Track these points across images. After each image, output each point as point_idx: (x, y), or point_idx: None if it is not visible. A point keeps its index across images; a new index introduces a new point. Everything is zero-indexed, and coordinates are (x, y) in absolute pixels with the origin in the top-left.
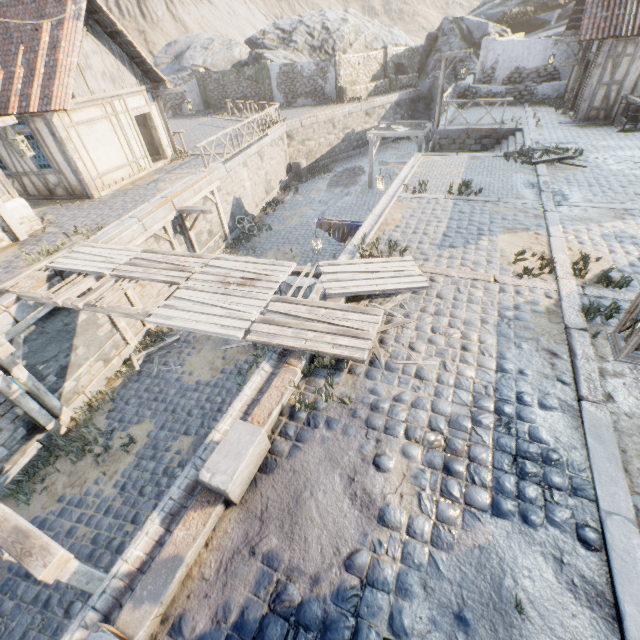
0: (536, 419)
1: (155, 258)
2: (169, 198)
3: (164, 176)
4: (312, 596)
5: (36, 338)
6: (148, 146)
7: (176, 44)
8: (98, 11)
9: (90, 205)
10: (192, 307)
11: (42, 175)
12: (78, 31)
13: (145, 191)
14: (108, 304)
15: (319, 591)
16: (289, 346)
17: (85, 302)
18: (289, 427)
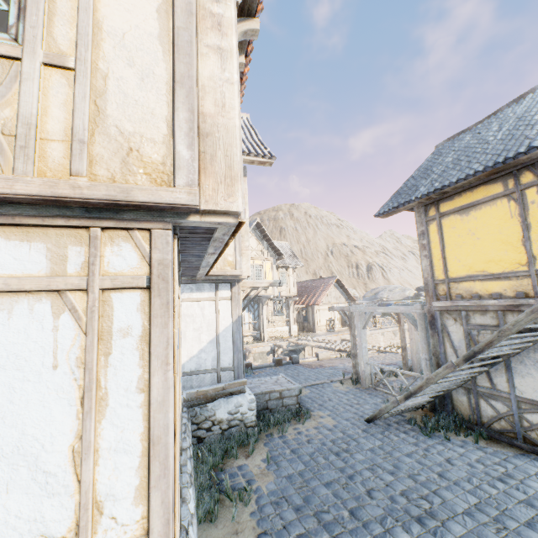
0: (392, 365)
1: (325, 339)
2: (339, 334)
3: (343, 331)
4: (324, 365)
5: (286, 355)
6: (342, 322)
7: (377, 288)
8: (339, 281)
9: (313, 333)
10: (328, 345)
11: (303, 323)
12: (330, 286)
13: (333, 333)
14: (309, 344)
15: (326, 365)
16: (345, 350)
17: (304, 343)
18: (336, 358)
